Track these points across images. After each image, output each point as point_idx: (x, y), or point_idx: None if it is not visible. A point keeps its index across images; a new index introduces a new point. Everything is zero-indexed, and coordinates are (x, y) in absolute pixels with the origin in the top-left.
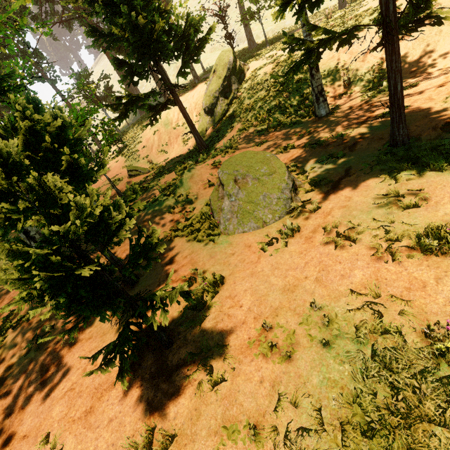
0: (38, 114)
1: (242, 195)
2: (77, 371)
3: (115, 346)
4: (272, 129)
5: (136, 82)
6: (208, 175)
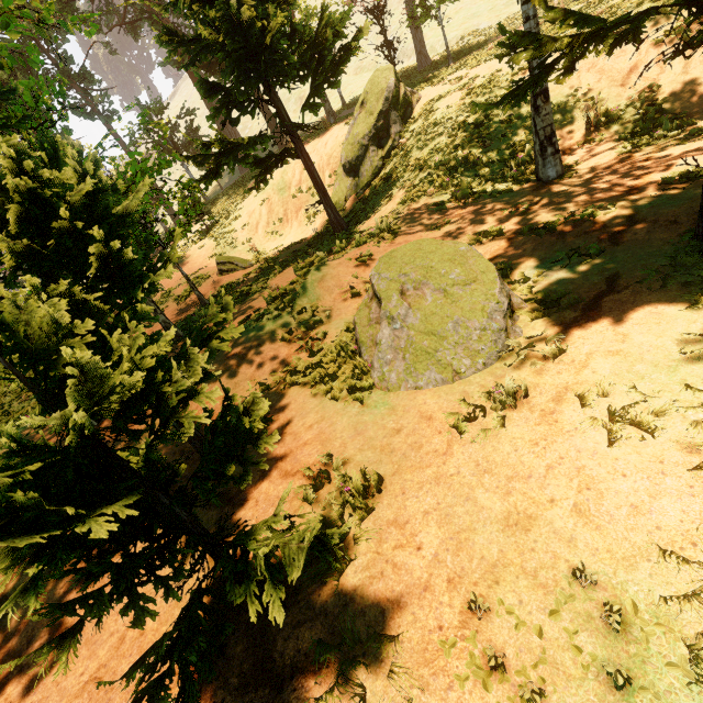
0: (56, 167)
1: (415, 320)
2: (110, 639)
3: (171, 646)
4: (460, 201)
5: (234, 119)
6: (350, 277)
